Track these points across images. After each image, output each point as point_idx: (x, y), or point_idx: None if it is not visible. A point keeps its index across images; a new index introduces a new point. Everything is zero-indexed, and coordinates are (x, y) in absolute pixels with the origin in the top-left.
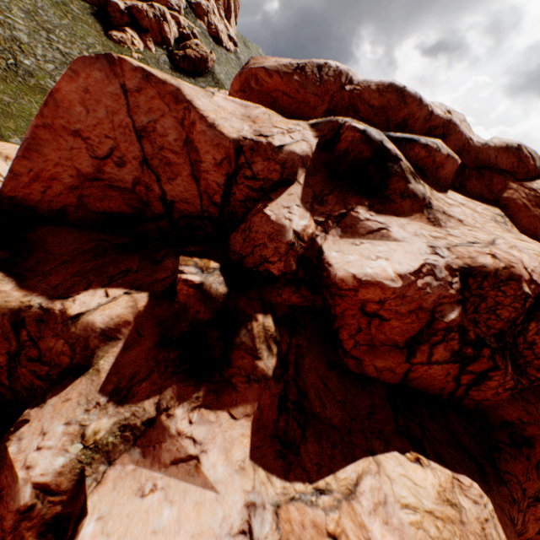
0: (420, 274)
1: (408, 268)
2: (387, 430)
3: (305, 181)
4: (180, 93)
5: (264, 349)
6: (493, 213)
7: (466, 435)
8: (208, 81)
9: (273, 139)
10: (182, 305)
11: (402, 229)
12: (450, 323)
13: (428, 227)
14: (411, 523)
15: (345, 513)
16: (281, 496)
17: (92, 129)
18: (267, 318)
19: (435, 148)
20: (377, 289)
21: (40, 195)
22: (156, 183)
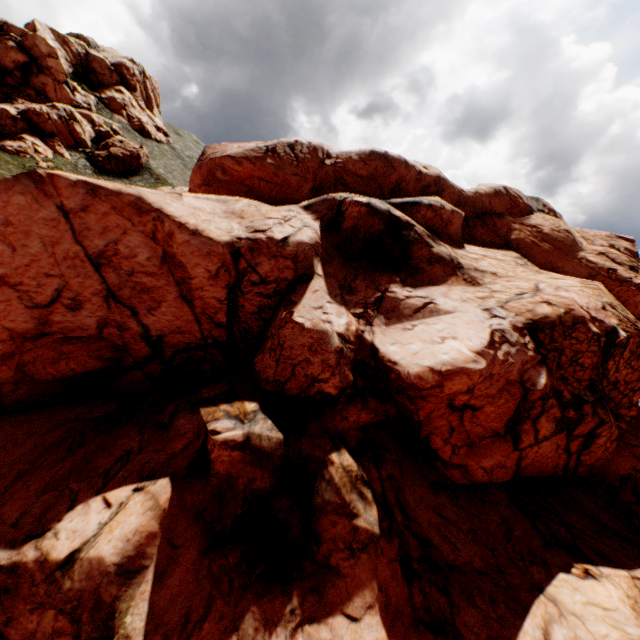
0: (496, 345)
1: (481, 342)
2: (535, 547)
3: (324, 271)
4: (143, 201)
5: (356, 500)
6: (512, 257)
7: (601, 512)
8: (146, 178)
9: (273, 232)
10: (223, 477)
11: (446, 298)
12: (544, 390)
13: (469, 289)
14: None
15: None
16: None
17: (24, 270)
18: (342, 455)
19: (439, 206)
20: (463, 377)
21: None
22: (132, 318)
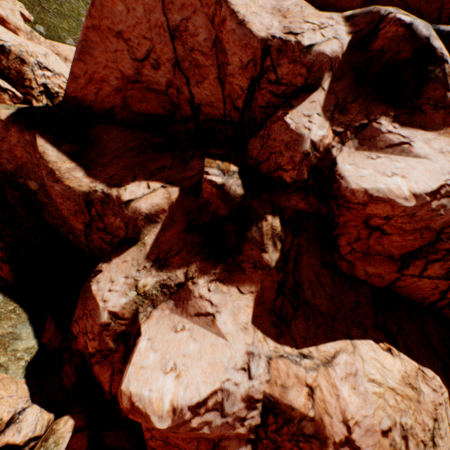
0: (437, 195)
1: (425, 188)
2: (366, 323)
3: (330, 87)
4: None
5: (270, 245)
6: None
7: (437, 338)
8: None
9: (303, 37)
10: (205, 201)
11: (426, 144)
12: None
13: None
14: (374, 393)
15: (321, 374)
16: (273, 352)
17: (132, 30)
18: (275, 219)
19: None
20: (387, 206)
21: (94, 96)
22: (185, 86)
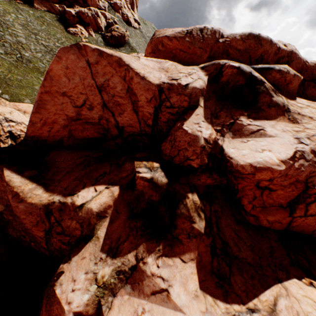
0: (295, 159)
1: (286, 155)
2: (285, 263)
3: (204, 105)
4: (121, 60)
5: (196, 216)
6: None
7: None
8: (127, 48)
9: (181, 81)
10: (140, 192)
11: (273, 128)
12: None
13: (289, 124)
14: None
15: None
16: (225, 314)
17: (72, 90)
18: (194, 195)
19: (286, 71)
20: (268, 172)
21: (48, 133)
22: (112, 117)
